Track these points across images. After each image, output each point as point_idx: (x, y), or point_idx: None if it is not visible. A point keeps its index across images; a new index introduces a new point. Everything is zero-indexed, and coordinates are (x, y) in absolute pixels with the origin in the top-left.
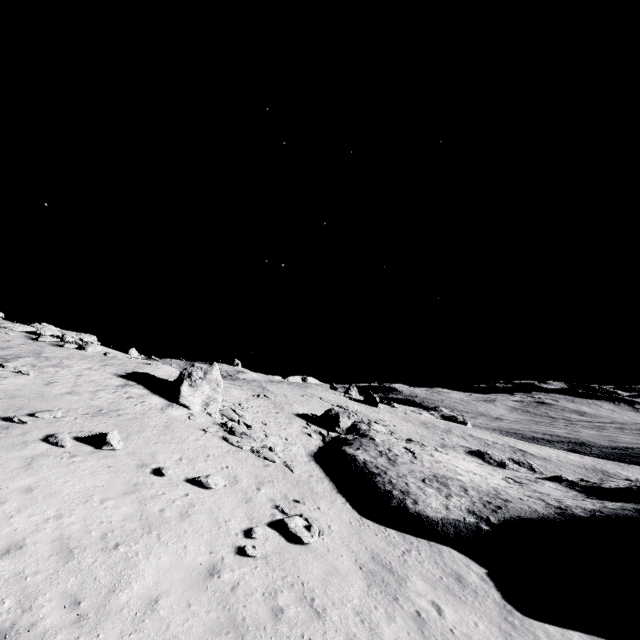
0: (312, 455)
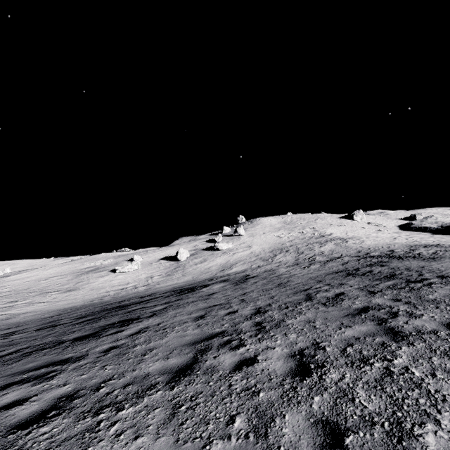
0: (396, 226)
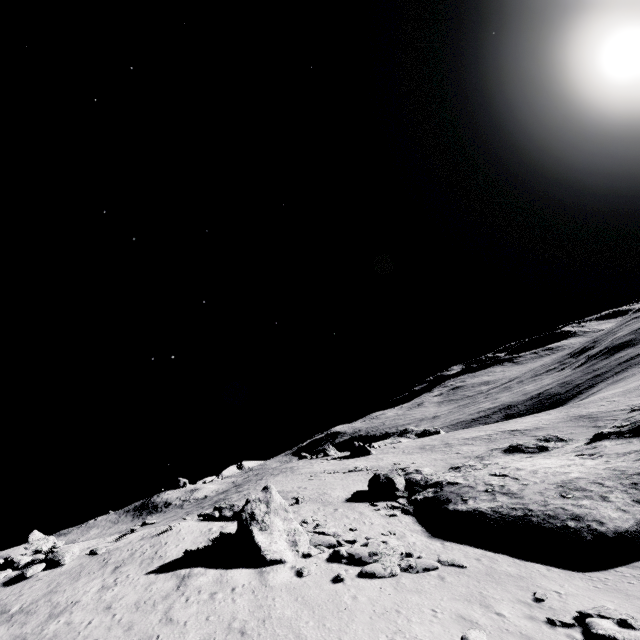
0: (431, 536)
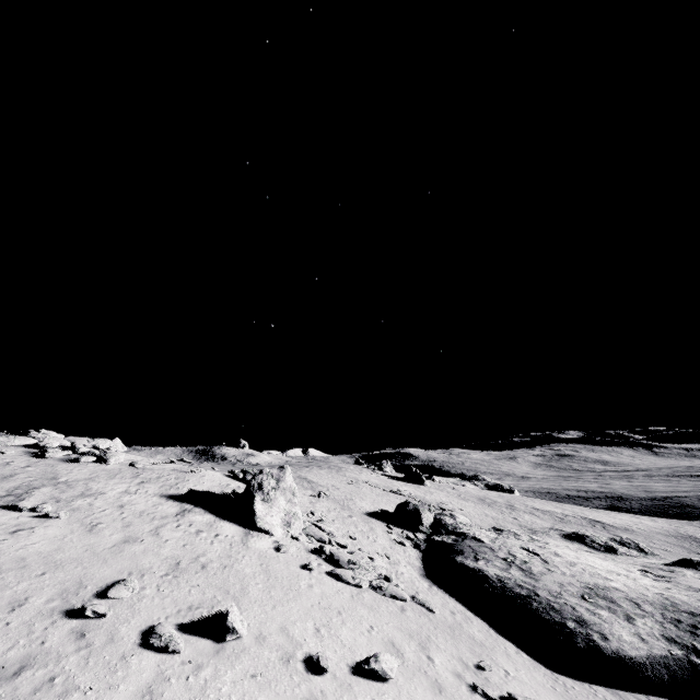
0: (425, 575)
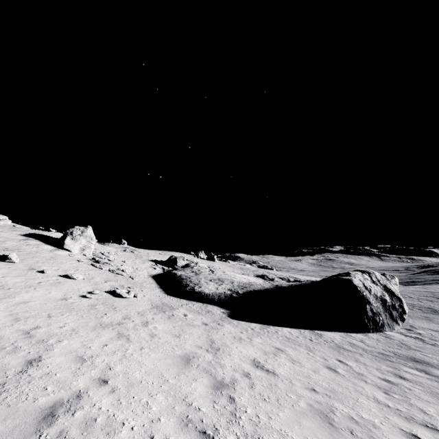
0: (152, 276)
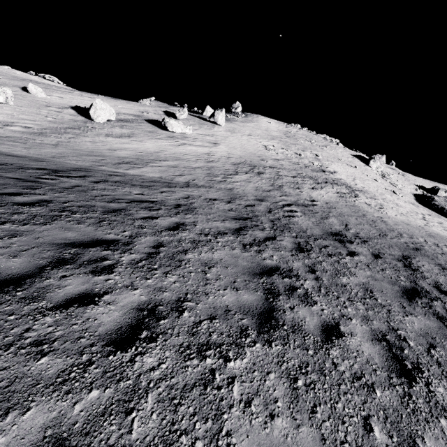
0: (412, 193)
